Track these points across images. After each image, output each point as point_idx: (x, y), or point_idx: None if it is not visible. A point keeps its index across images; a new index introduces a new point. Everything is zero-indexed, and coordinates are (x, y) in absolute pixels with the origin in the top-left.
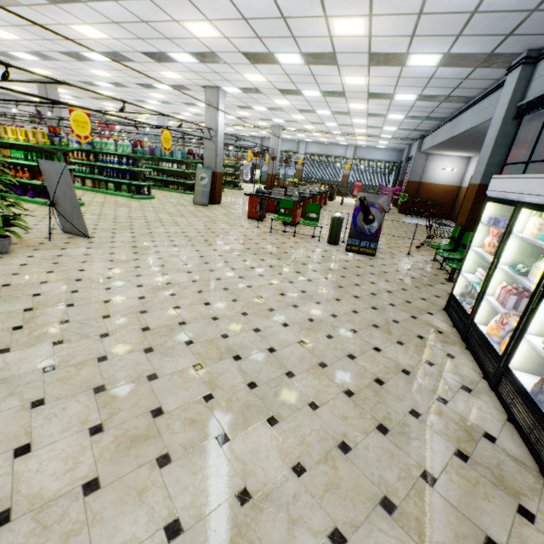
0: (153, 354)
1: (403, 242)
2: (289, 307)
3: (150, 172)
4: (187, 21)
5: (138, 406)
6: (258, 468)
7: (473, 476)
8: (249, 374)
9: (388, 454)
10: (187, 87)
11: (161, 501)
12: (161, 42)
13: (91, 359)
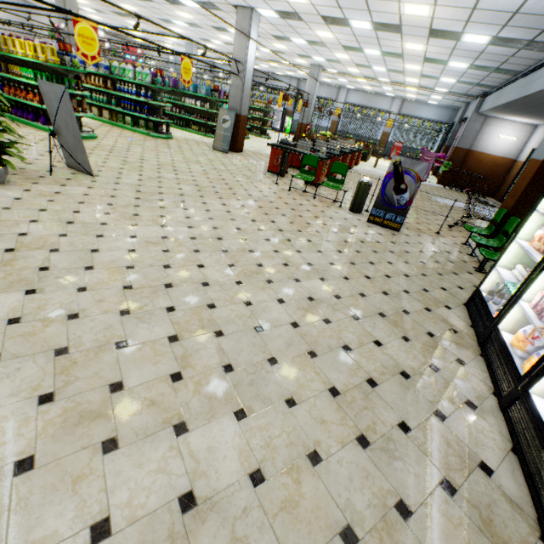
0: (128, 318)
1: (434, 218)
2: (290, 280)
3: (172, 108)
4: None
5: (98, 377)
6: (212, 470)
7: (457, 515)
8: (227, 355)
9: (362, 473)
10: (216, 6)
11: (95, 493)
12: None
13: (61, 316)
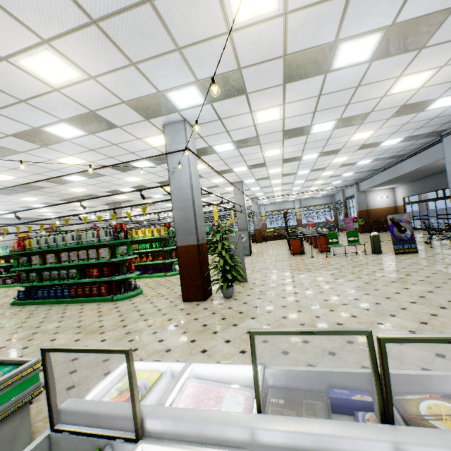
0: (450, 308)
1: None
2: (449, 280)
3: None
4: (268, 150)
5: None
6: None
7: None
8: None
9: None
10: (218, 186)
11: None
12: (237, 164)
13: (429, 316)
